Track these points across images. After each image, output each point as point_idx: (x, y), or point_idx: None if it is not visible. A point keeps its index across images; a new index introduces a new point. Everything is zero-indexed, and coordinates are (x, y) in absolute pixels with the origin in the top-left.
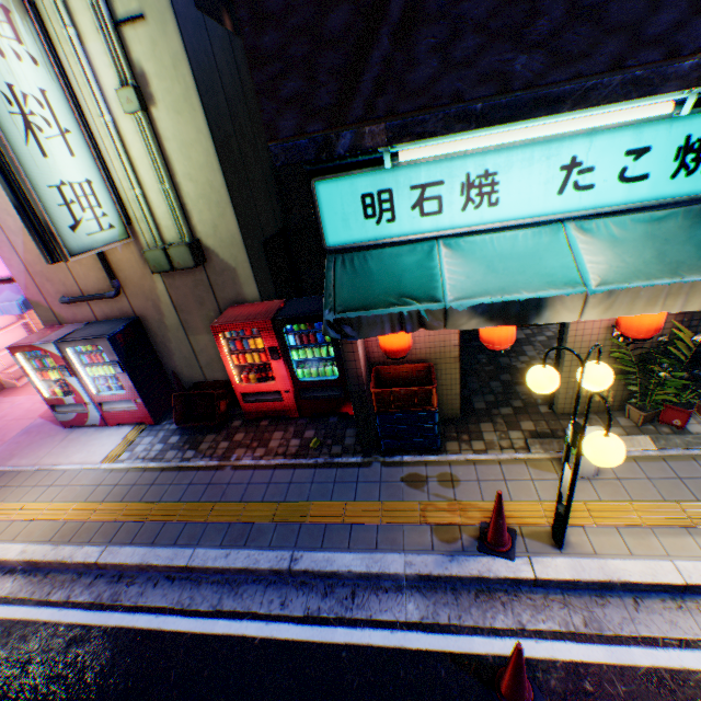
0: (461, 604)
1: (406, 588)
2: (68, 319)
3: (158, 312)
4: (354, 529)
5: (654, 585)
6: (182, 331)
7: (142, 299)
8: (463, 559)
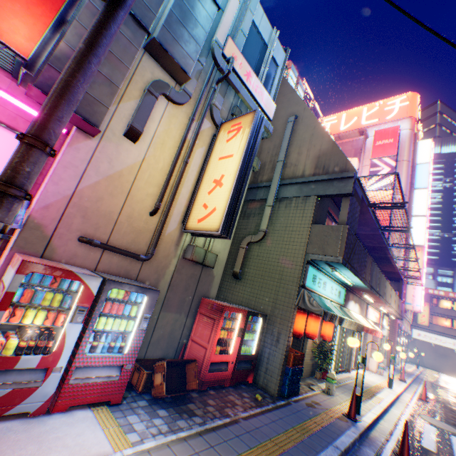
0: (370, 442)
1: (359, 445)
2: (58, 256)
3: (154, 284)
4: (328, 427)
5: (375, 418)
6: (160, 305)
7: (152, 270)
8: (356, 424)
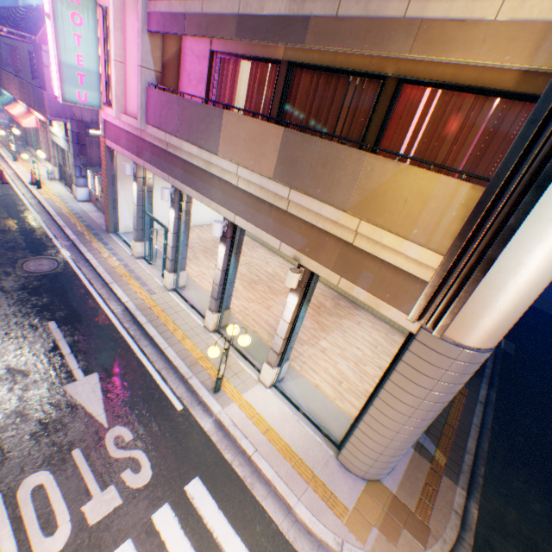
0: None
1: None
2: None
3: None
4: None
5: None
6: None
7: None
8: None
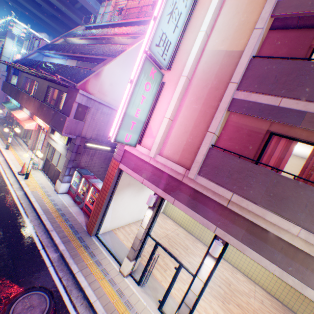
0: None
1: None
2: None
3: None
4: None
5: None
6: None
7: None
8: None
